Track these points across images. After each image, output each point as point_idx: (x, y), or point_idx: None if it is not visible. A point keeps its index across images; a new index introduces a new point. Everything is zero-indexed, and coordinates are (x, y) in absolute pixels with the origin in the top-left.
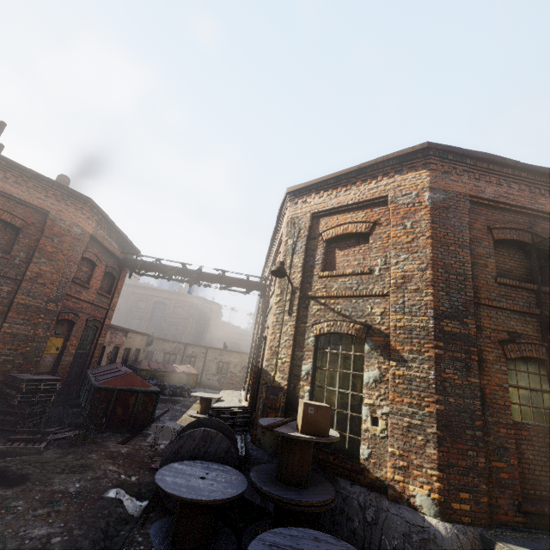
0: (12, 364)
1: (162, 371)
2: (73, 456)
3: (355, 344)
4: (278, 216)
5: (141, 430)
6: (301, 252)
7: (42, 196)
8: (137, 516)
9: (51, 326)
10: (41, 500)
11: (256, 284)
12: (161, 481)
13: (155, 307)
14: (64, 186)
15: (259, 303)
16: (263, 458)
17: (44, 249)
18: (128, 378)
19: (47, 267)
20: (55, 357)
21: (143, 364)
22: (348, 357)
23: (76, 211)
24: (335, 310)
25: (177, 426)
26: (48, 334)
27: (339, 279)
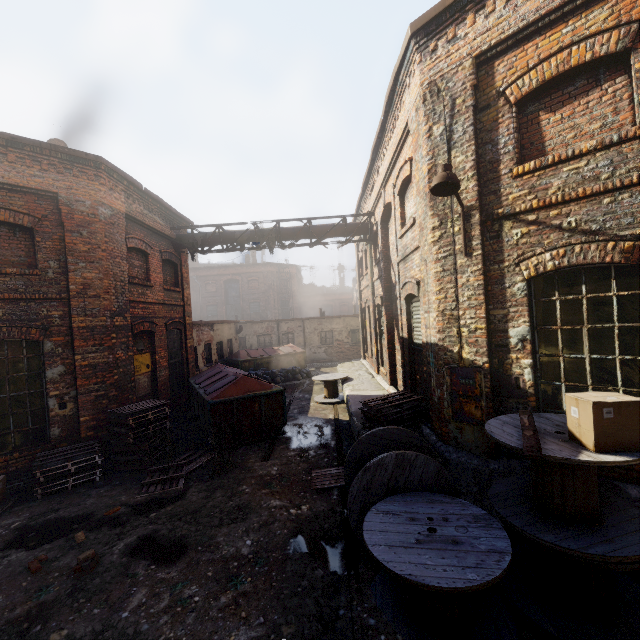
0: (107, 399)
1: (265, 358)
2: (222, 493)
3: (618, 277)
4: (388, 97)
5: (277, 436)
6: (465, 141)
7: (36, 171)
8: (342, 573)
9: (130, 345)
10: (217, 578)
11: (358, 227)
12: (382, 554)
13: (227, 287)
14: (57, 148)
15: (360, 252)
16: (470, 462)
17: (75, 250)
18: (242, 384)
19: (91, 273)
20: (149, 376)
21: (242, 355)
22: (605, 301)
23: (91, 183)
24: (564, 227)
25: (312, 420)
26: (130, 354)
27: (564, 168)
